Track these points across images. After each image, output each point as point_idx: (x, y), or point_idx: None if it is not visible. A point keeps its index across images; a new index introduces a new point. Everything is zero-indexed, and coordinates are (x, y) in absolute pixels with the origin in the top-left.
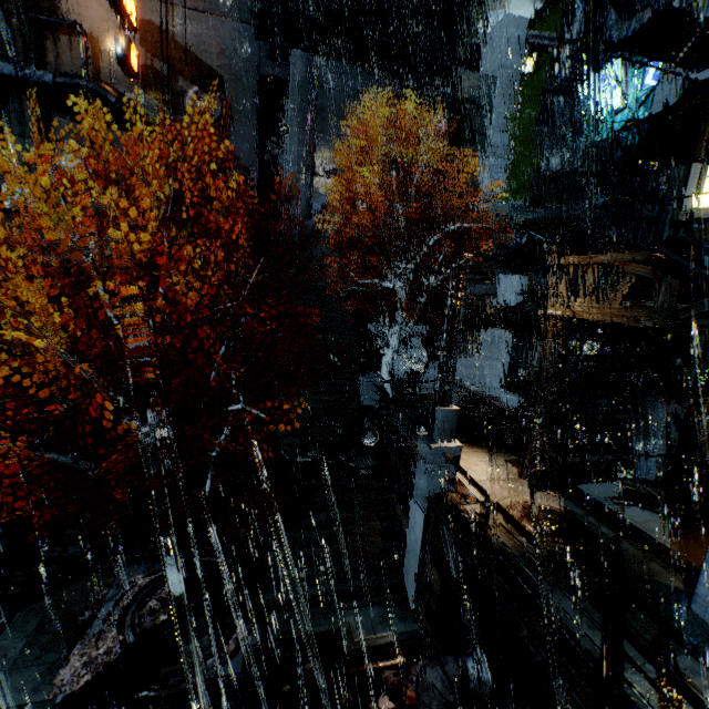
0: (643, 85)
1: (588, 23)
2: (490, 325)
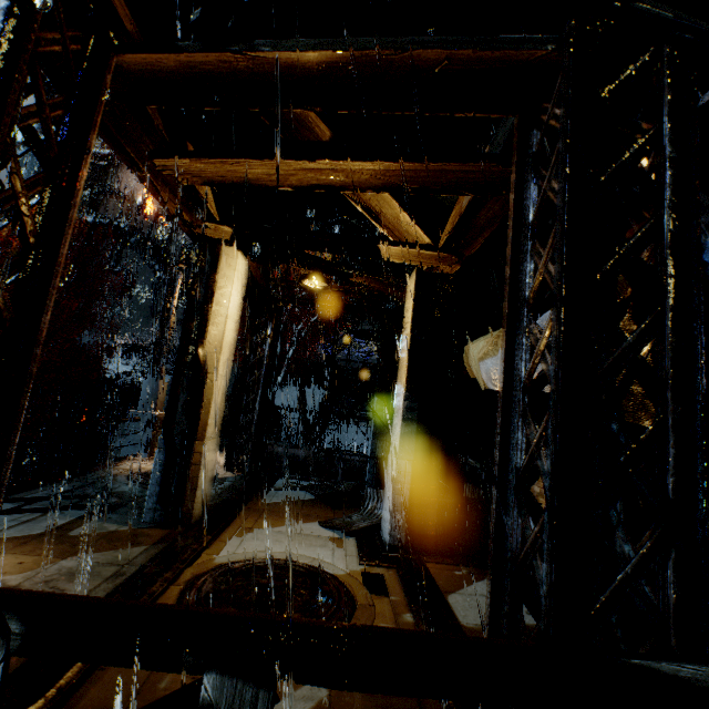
0: None
1: None
2: None
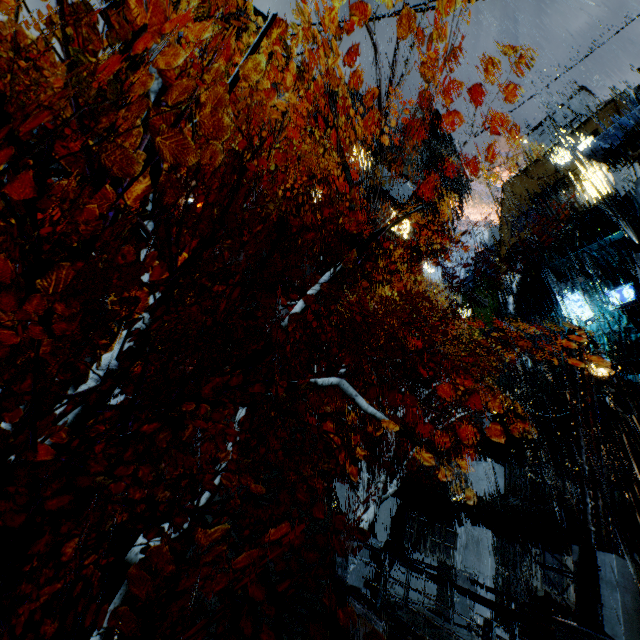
0: (611, 304)
1: (523, 287)
2: (462, 519)
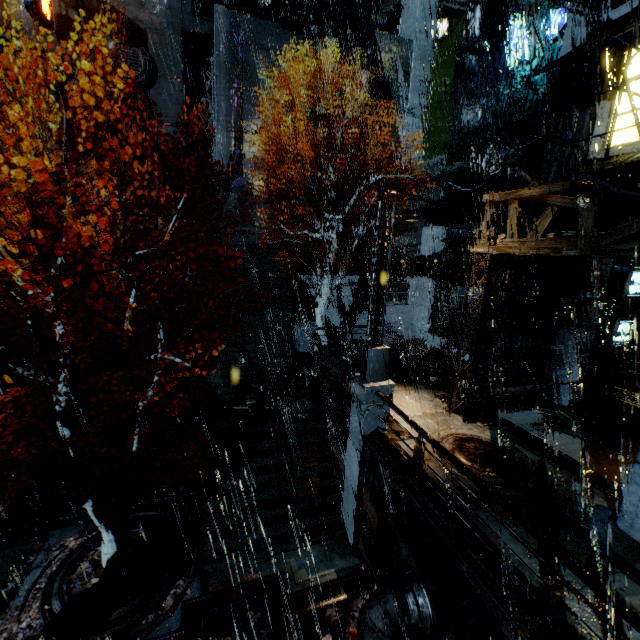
0: (550, 35)
1: None
2: (414, 274)
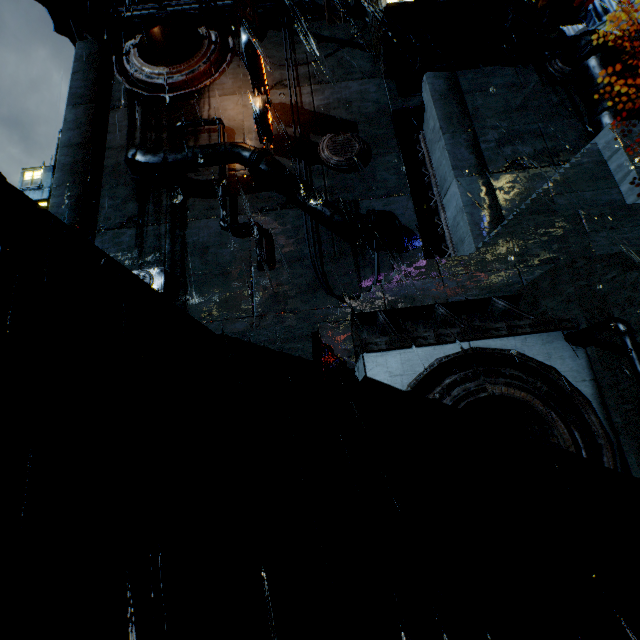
0: None
1: None
2: None
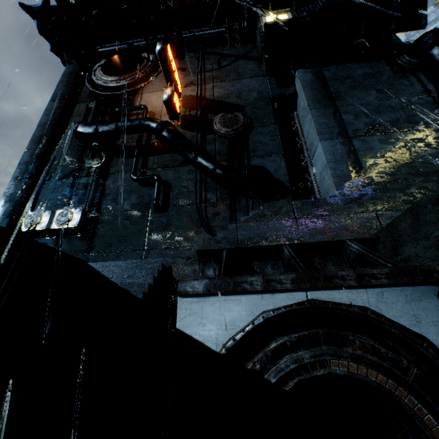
0: None
1: None
2: None
